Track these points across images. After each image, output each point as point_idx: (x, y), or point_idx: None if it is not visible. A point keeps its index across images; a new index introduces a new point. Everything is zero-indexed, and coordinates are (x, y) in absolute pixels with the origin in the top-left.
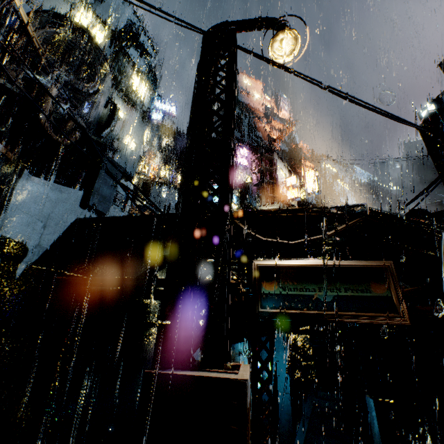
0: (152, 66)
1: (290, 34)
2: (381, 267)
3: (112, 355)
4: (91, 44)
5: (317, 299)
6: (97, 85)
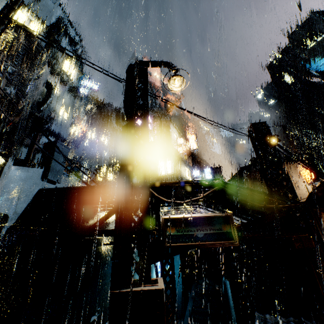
0: (78, 52)
1: (179, 77)
2: (227, 216)
3: (65, 279)
4: (32, 40)
5: (196, 236)
6: (38, 73)
